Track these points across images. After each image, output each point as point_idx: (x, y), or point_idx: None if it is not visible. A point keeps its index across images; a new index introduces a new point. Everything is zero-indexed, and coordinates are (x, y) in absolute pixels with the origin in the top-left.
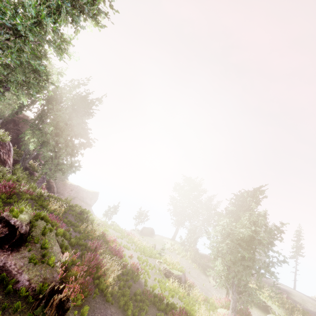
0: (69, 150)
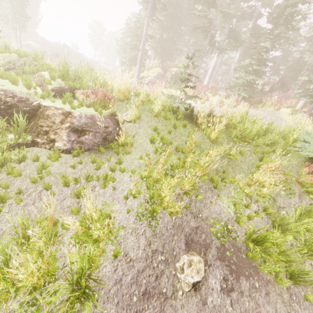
0: (39, 15)
